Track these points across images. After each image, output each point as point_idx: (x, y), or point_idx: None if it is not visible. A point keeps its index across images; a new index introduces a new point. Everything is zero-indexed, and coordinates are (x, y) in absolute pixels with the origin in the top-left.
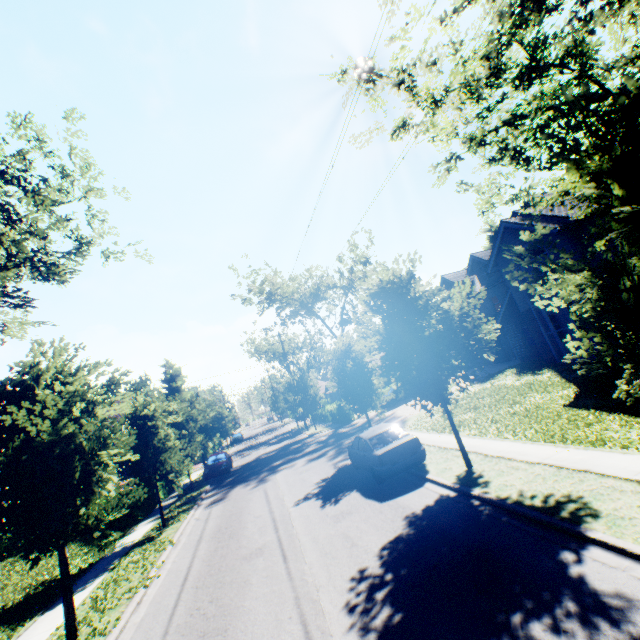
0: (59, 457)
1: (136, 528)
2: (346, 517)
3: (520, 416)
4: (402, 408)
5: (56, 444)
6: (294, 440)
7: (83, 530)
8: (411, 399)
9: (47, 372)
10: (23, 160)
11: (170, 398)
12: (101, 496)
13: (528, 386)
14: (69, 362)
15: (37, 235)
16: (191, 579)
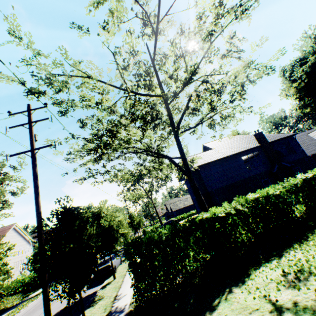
0: None
1: (41, 288)
2: None
3: None
4: None
5: None
6: None
7: None
8: None
9: None
10: None
11: None
12: (1, 286)
13: None
14: None
15: None
16: (25, 313)
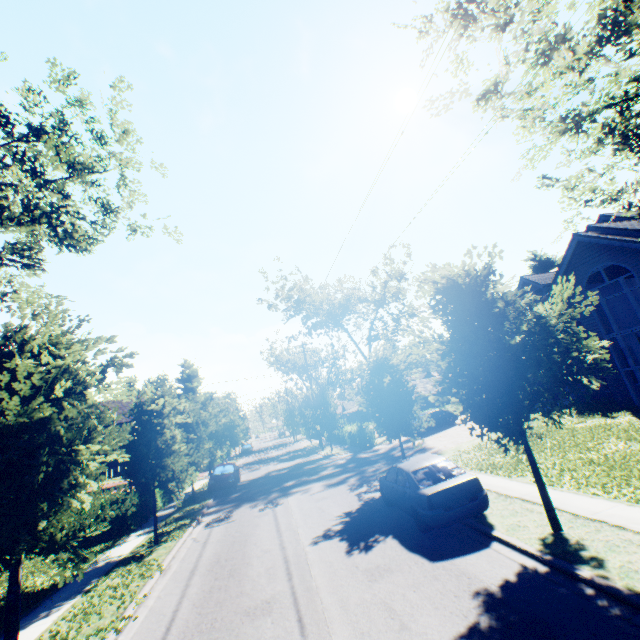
0: (24, 447)
1: (126, 539)
2: (385, 576)
3: (604, 466)
4: (433, 438)
5: (25, 429)
6: (308, 459)
7: (48, 546)
8: (442, 429)
9: (36, 339)
10: (60, 118)
11: (183, 397)
12: (77, 504)
13: (602, 430)
14: (68, 333)
15: (60, 193)
16: (174, 632)
